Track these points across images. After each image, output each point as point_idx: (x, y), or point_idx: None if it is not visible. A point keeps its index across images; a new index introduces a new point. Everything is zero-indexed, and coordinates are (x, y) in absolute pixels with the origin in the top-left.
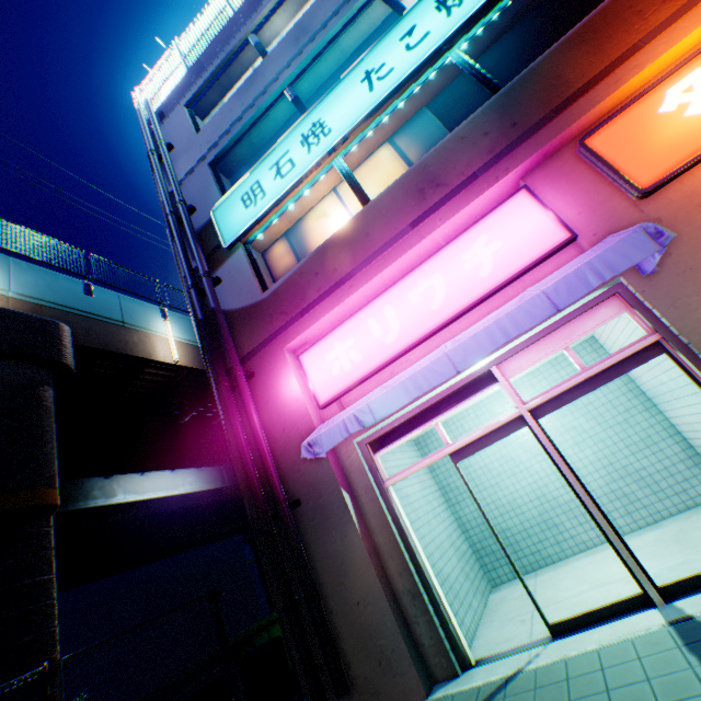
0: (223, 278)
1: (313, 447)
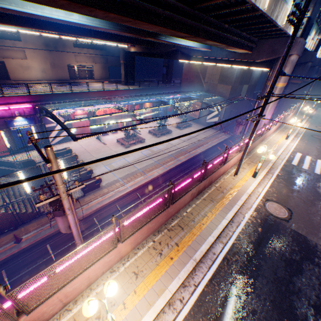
0: None
1: None
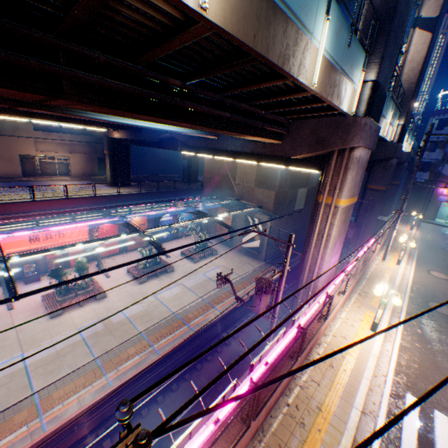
0: (444, 167)
1: (439, 200)
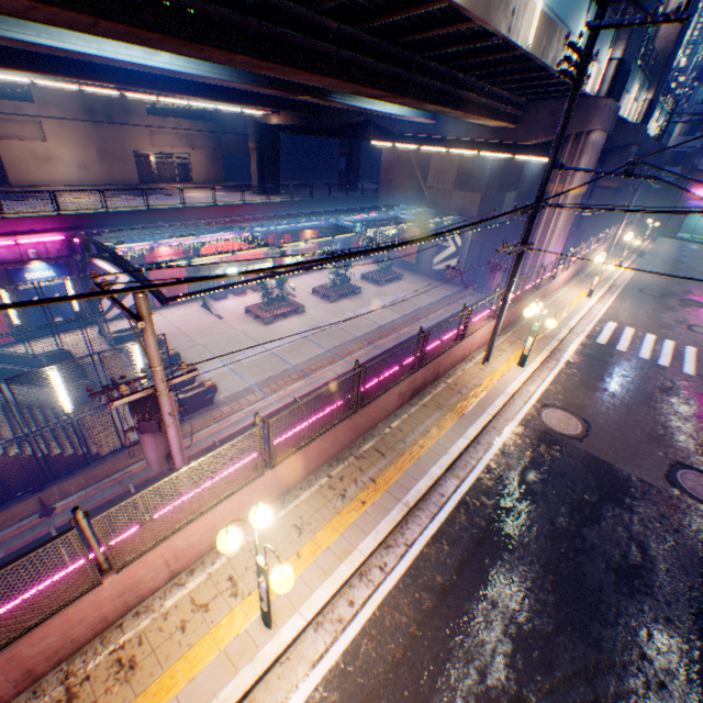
0: (701, 159)
1: (687, 206)
